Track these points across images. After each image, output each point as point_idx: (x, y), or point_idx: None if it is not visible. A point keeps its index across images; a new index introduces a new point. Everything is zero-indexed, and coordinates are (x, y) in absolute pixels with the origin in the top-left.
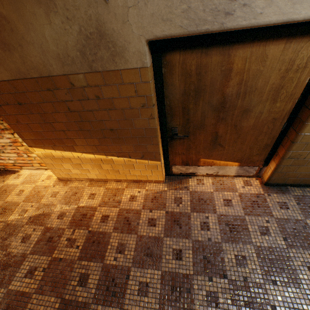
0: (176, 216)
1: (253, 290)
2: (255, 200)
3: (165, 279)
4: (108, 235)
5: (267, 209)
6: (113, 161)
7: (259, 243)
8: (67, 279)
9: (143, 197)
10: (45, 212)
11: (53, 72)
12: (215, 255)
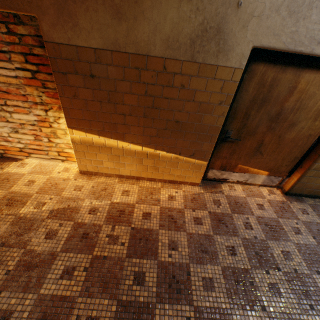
0: (219, 216)
1: (304, 280)
2: (281, 206)
3: (226, 274)
4: (155, 232)
5: (293, 213)
6: (159, 156)
7: (296, 241)
8: (119, 278)
9: (181, 197)
10: (71, 207)
11: (151, 52)
12: (264, 251)
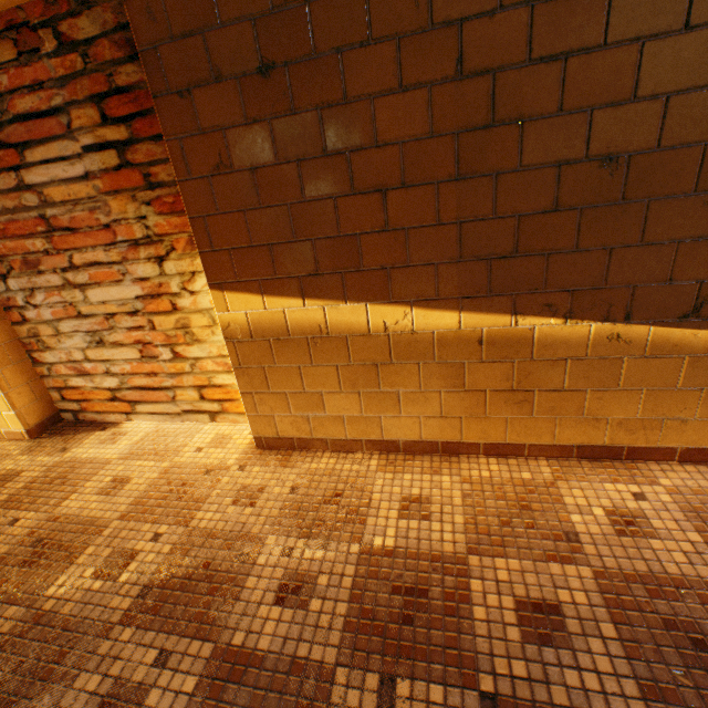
0: None
1: None
2: None
3: None
4: None
5: None
6: (532, 342)
7: None
8: None
9: (680, 519)
10: (214, 569)
11: None
12: None
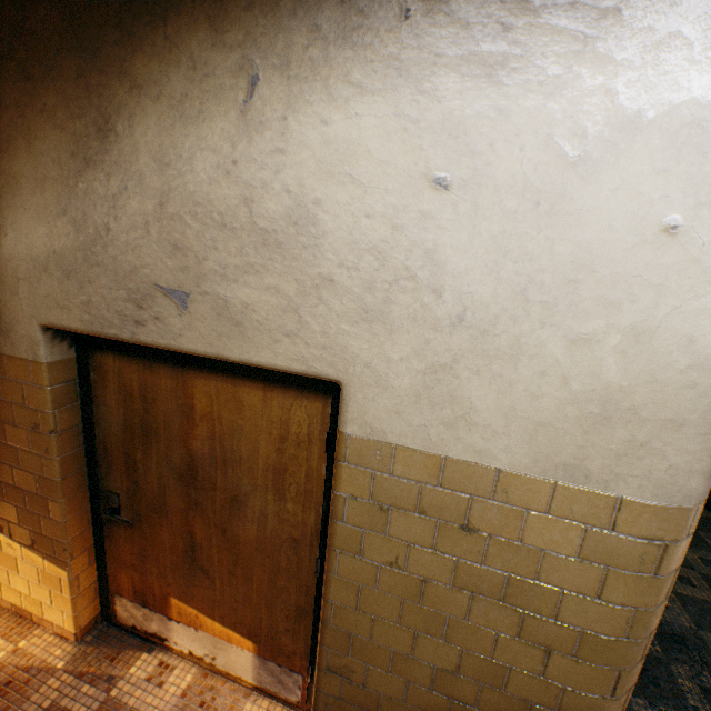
0: None
1: None
2: None
3: None
4: None
5: None
6: None
7: None
8: None
9: None
10: None
11: None
12: None
